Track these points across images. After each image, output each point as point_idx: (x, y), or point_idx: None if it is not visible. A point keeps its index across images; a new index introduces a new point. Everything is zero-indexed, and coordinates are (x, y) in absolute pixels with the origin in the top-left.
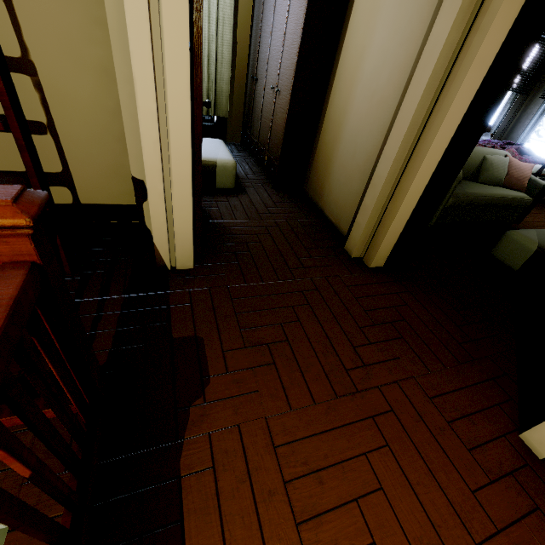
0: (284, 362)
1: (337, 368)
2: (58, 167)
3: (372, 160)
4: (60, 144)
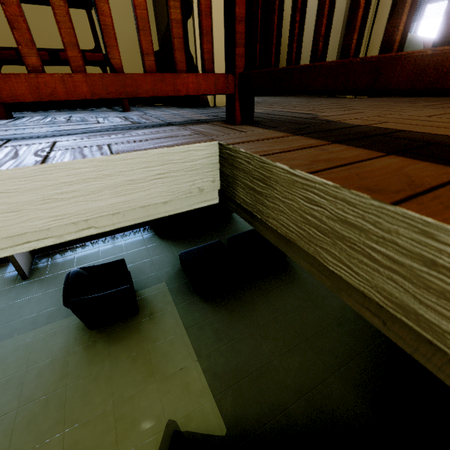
0: (366, 108)
1: (413, 106)
2: (91, 43)
3: (341, 11)
4: (91, 17)
